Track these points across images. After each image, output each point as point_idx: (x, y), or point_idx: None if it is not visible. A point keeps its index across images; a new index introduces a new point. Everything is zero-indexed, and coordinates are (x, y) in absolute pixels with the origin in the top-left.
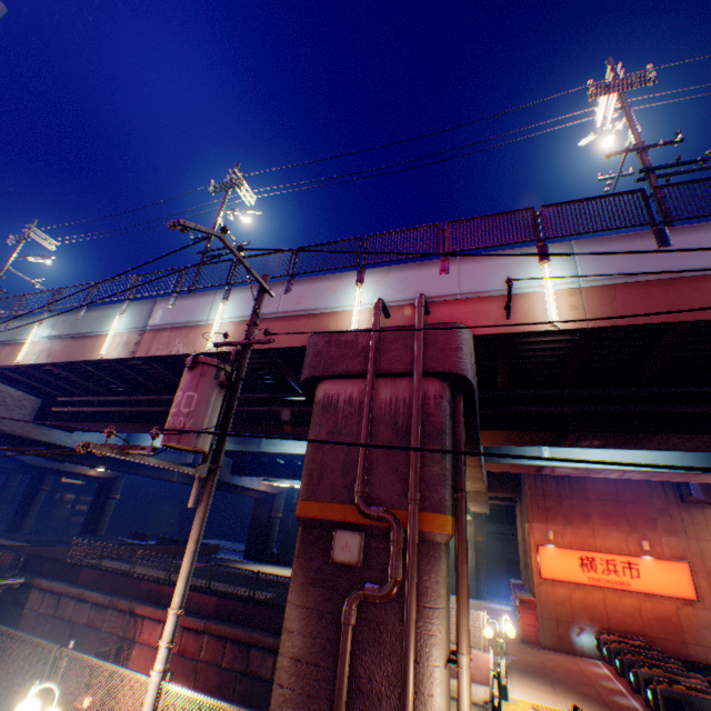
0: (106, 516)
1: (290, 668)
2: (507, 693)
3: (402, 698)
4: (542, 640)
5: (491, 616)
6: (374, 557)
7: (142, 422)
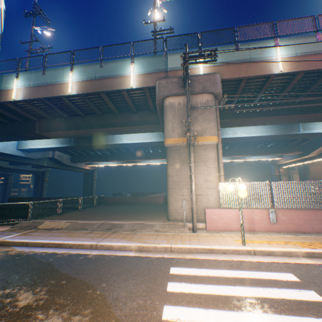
0: (94, 188)
1: None
2: None
3: None
4: None
5: None
6: None
7: (309, 113)
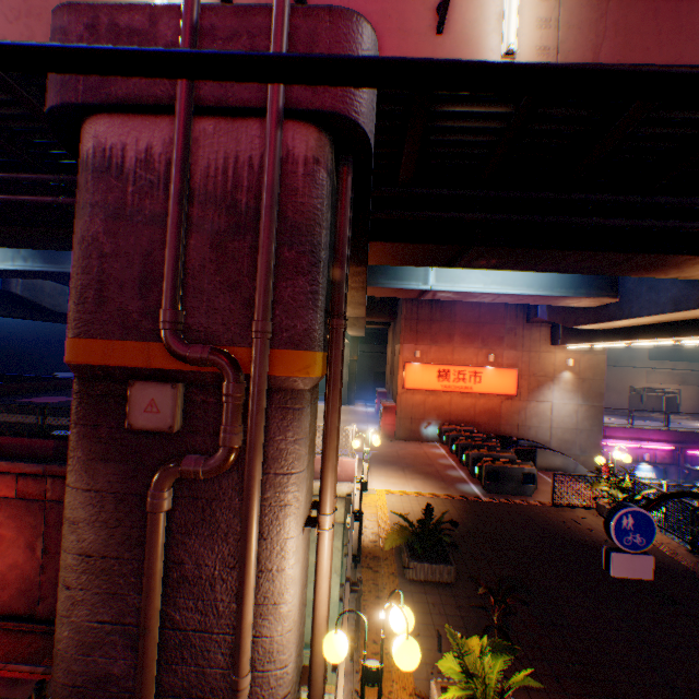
0: None
1: (79, 567)
2: (367, 487)
3: (240, 589)
4: (398, 435)
5: (359, 418)
6: (202, 417)
7: None
